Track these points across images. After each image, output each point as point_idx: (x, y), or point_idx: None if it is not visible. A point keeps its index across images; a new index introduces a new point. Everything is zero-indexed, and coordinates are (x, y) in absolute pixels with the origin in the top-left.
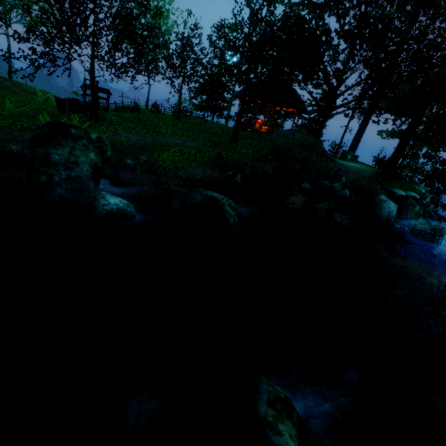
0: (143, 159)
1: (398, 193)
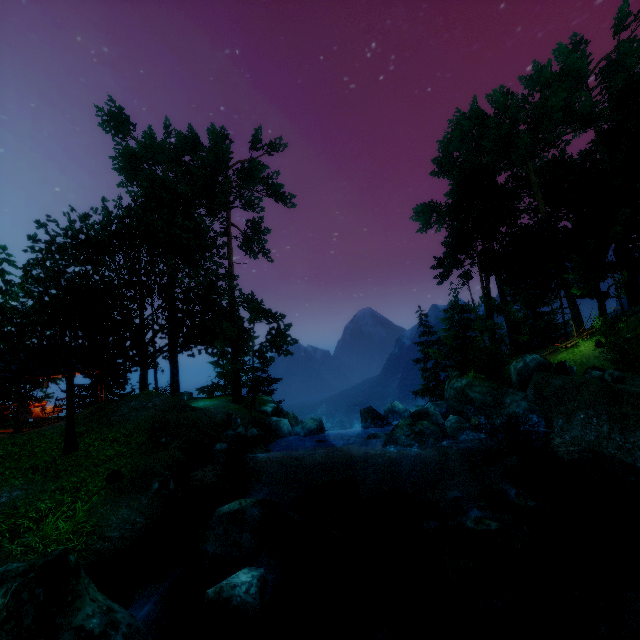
0: None
1: (268, 409)
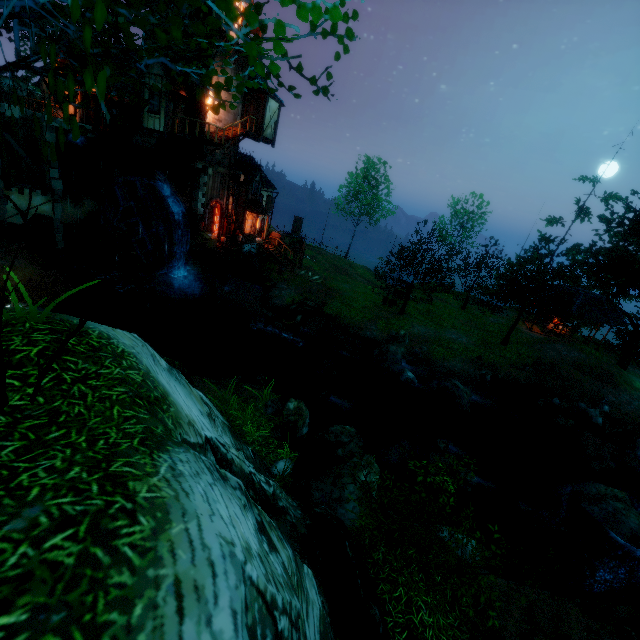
0: (424, 350)
1: None
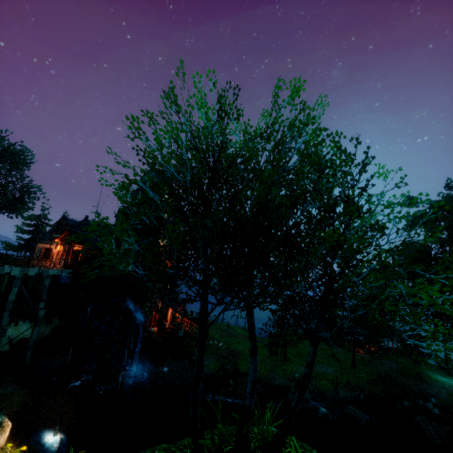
0: (315, 385)
1: None
